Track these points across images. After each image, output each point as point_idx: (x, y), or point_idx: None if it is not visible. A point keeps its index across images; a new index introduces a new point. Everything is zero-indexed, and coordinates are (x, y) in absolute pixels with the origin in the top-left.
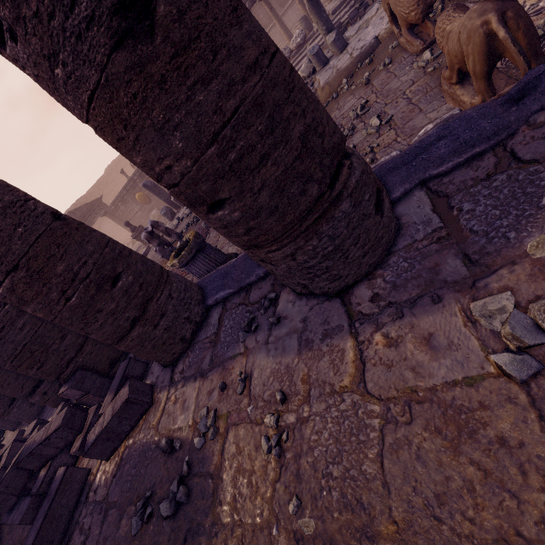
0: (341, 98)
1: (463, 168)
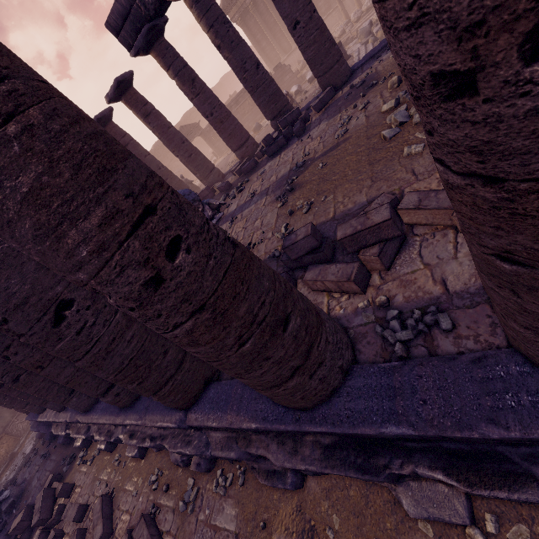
0: None
1: None
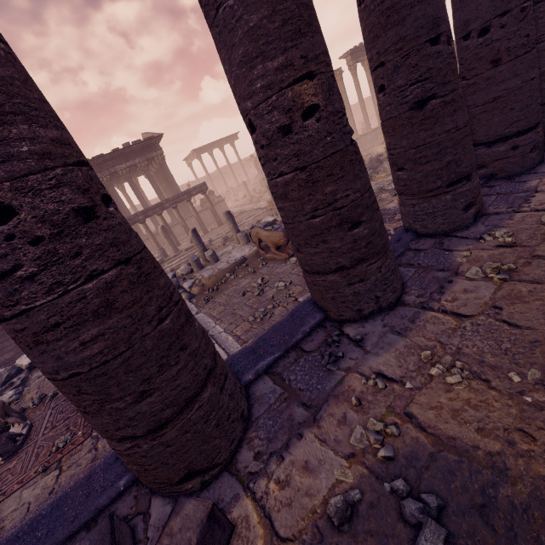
0: (231, 281)
1: (400, 257)
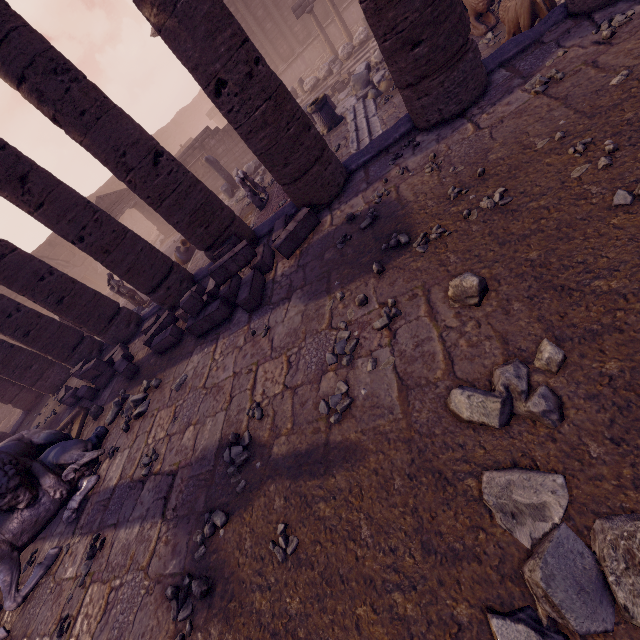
0: None
1: (520, 54)
